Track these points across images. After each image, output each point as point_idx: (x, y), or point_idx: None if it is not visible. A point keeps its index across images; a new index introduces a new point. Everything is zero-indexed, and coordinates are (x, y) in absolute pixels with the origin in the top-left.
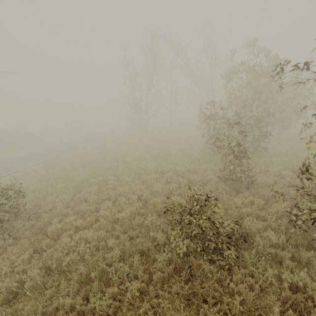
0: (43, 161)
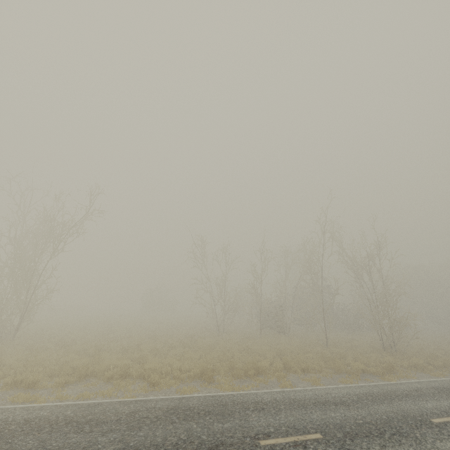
0: None
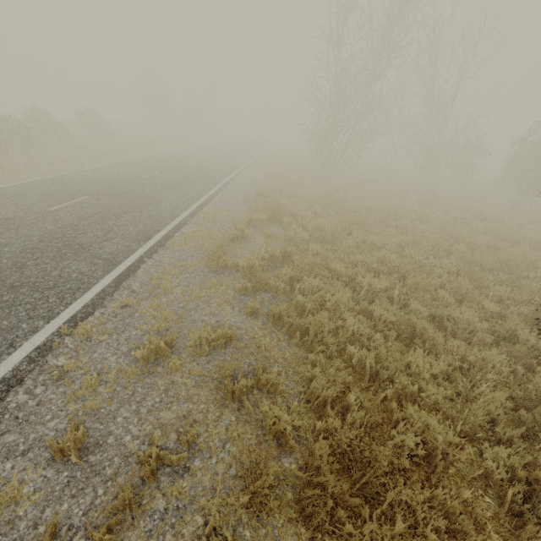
0: (204, 202)
